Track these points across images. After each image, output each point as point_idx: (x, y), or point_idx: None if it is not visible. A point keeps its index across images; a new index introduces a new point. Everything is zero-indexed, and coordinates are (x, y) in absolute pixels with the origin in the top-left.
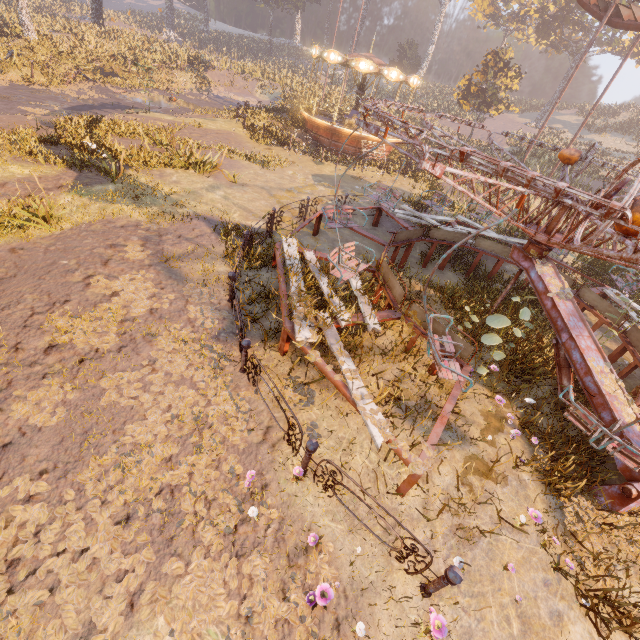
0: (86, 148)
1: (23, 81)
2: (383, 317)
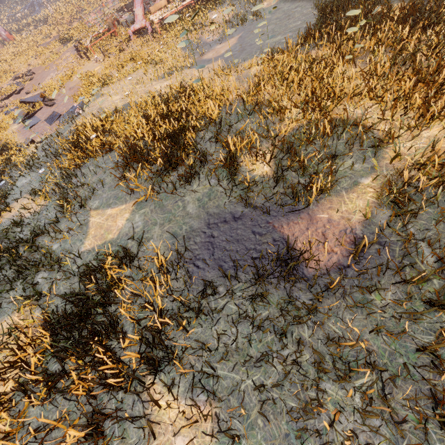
0: (65, 38)
1: (57, 34)
2: (105, 30)
